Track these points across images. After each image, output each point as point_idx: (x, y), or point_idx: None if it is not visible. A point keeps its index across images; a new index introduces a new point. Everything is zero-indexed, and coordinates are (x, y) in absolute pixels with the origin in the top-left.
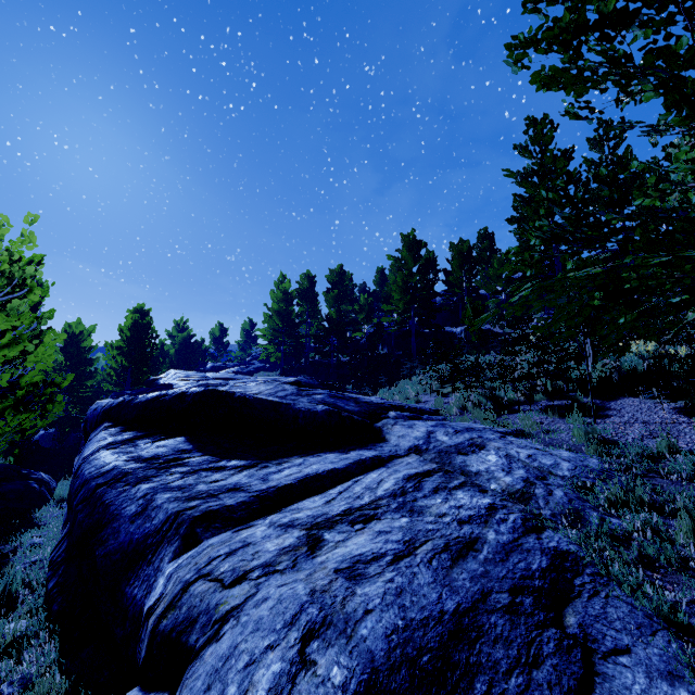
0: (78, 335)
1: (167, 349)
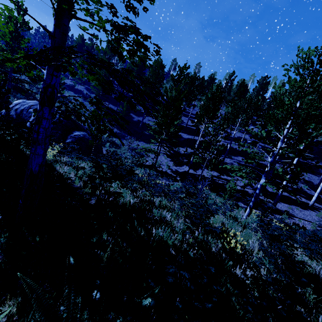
0: None
1: None
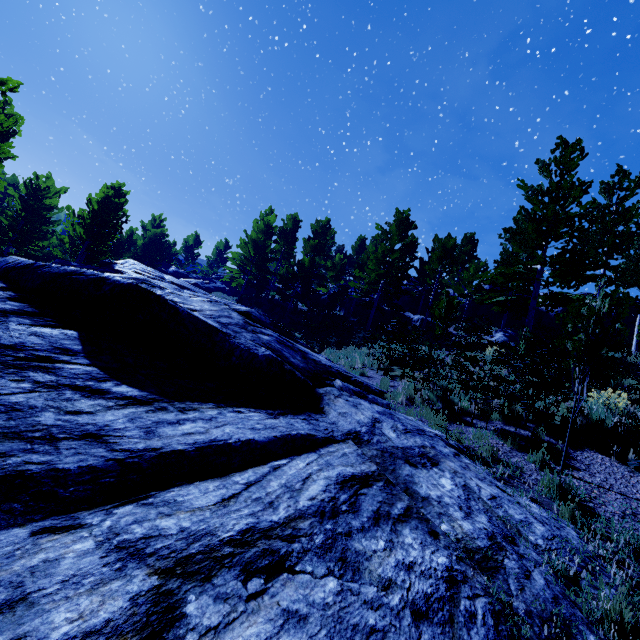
0: (44, 189)
1: (136, 238)
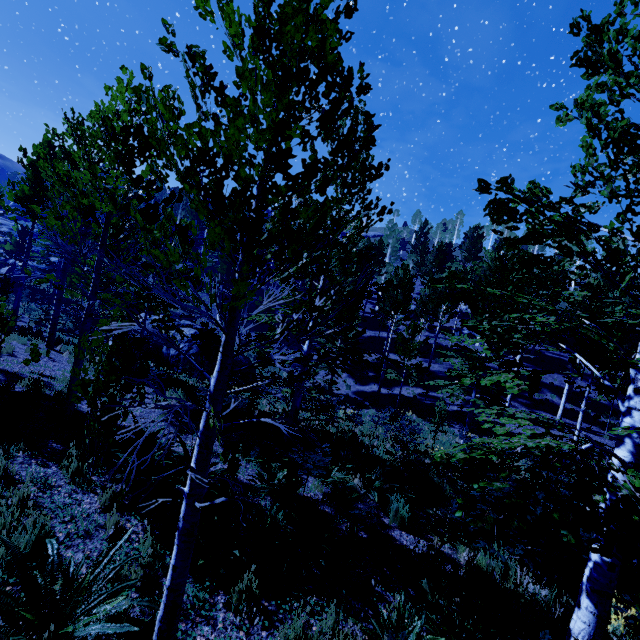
0: None
1: None
